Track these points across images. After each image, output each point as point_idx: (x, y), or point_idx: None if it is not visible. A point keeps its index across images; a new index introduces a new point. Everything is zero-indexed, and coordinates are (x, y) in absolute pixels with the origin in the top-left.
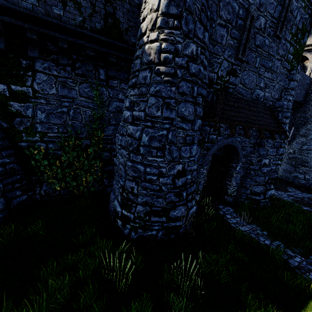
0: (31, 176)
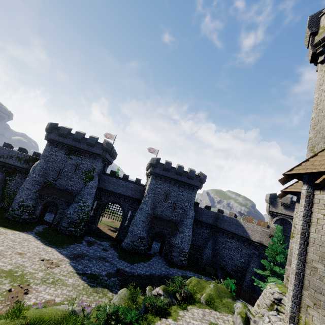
0: (2, 199)
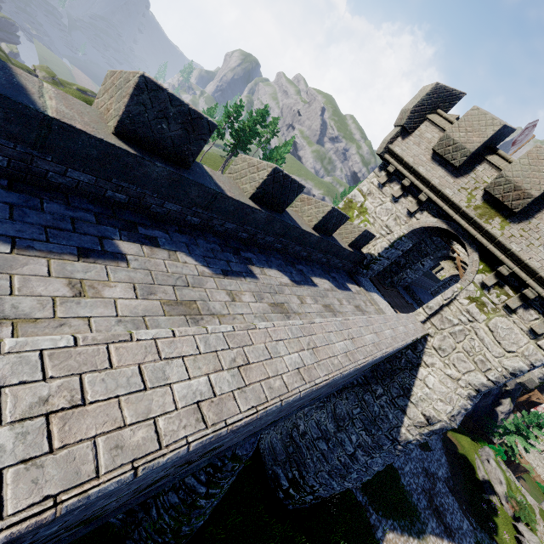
0: None
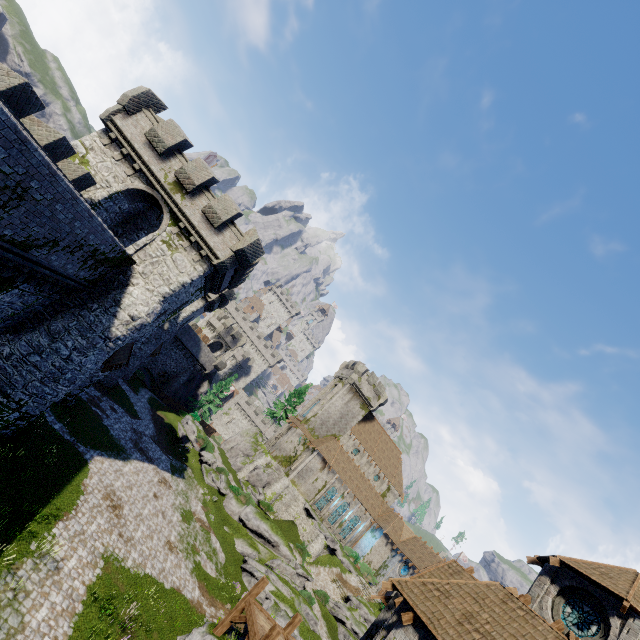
0: None
